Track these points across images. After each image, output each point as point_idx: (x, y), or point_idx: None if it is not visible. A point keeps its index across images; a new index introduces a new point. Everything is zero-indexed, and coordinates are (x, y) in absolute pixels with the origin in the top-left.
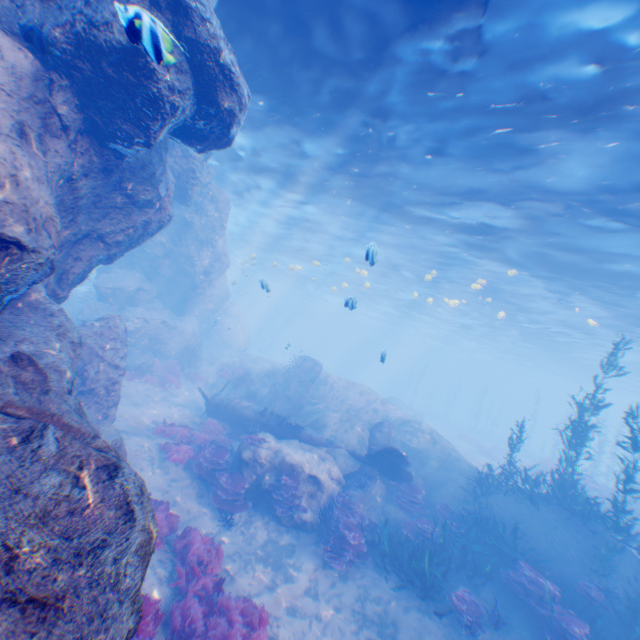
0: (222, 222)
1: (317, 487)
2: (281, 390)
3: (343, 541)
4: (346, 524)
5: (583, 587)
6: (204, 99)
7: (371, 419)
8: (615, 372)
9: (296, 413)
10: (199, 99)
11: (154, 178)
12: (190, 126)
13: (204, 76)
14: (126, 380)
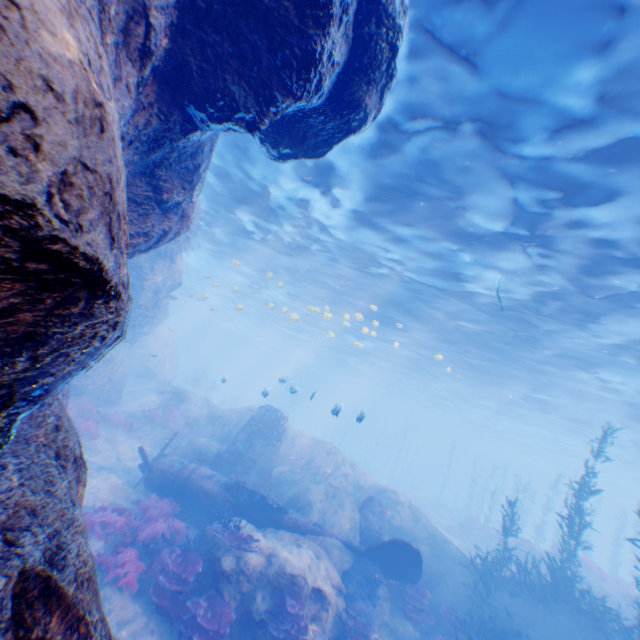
0: (189, 233)
1: (323, 607)
2: (242, 449)
3: None
4: None
5: None
6: (346, 89)
7: (342, 486)
8: (607, 459)
9: (264, 482)
10: (338, 86)
11: (197, 171)
12: (297, 118)
13: (366, 58)
14: None
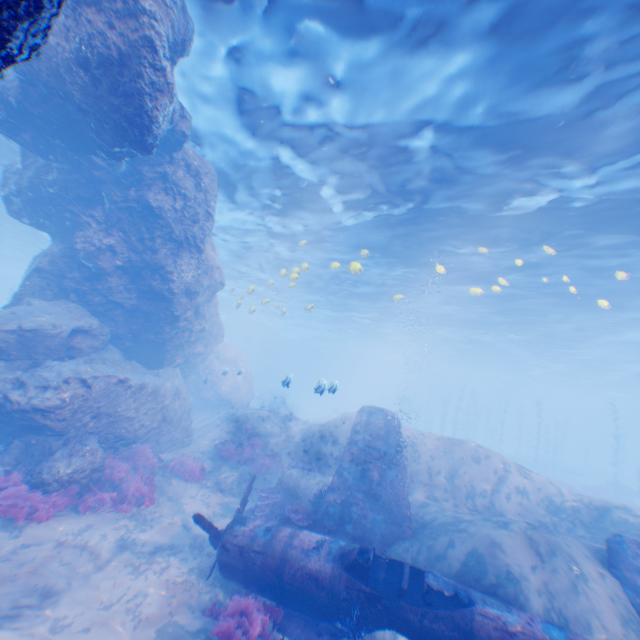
0: (209, 209)
1: None
2: (354, 481)
3: None
4: None
5: None
6: None
7: (525, 512)
8: None
9: (404, 533)
10: None
11: None
12: None
13: None
14: (35, 520)
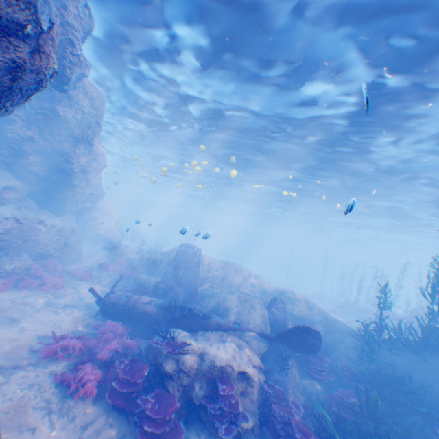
0: (99, 120)
1: (248, 384)
2: (173, 278)
3: None
4: (301, 430)
5: None
6: None
7: (251, 293)
8: None
9: (192, 299)
10: None
11: None
12: None
13: None
14: None
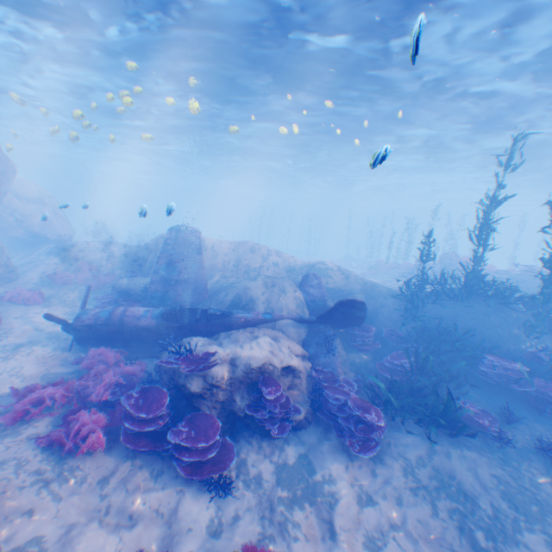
0: None
1: (295, 377)
2: (169, 276)
3: (368, 426)
4: (360, 406)
5: (536, 355)
6: None
7: (276, 274)
8: (516, 167)
9: (203, 297)
10: None
11: None
12: None
13: None
14: None
